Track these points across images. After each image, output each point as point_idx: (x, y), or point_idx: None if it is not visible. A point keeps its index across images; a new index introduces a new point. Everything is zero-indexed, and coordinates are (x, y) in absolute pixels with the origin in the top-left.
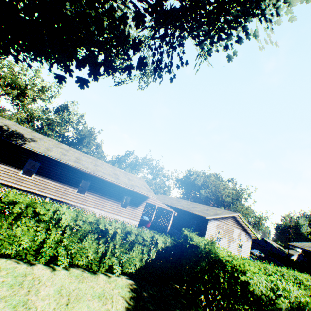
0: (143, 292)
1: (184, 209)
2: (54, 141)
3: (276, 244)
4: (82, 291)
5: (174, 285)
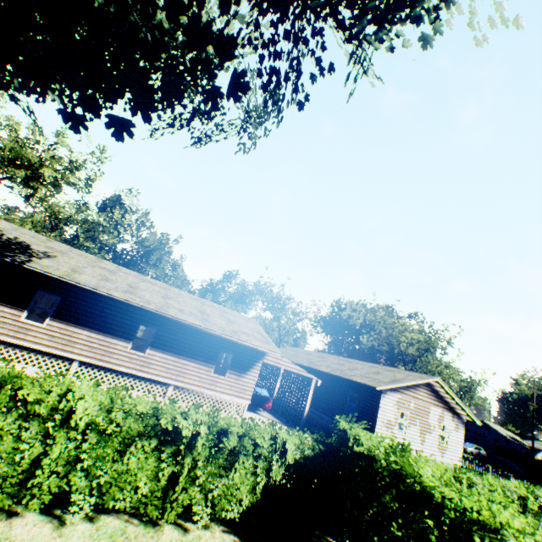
0: None
1: (334, 372)
2: (89, 255)
3: (506, 430)
4: None
5: (325, 537)
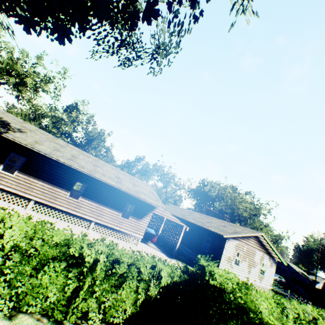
0: None
1: (198, 223)
2: (49, 135)
3: (298, 268)
4: None
5: None
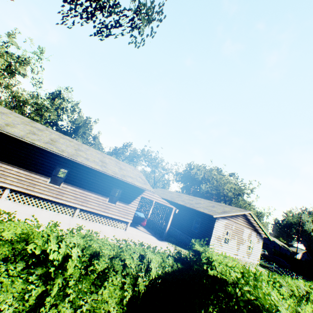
0: None
1: (187, 205)
2: (25, 118)
3: (280, 241)
4: None
5: None
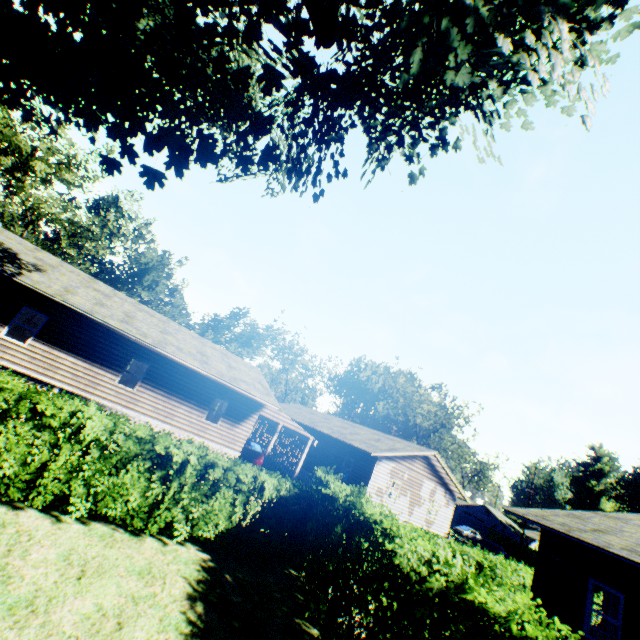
0: (226, 574)
1: (335, 434)
2: (81, 273)
3: (506, 517)
4: (109, 561)
5: (288, 569)
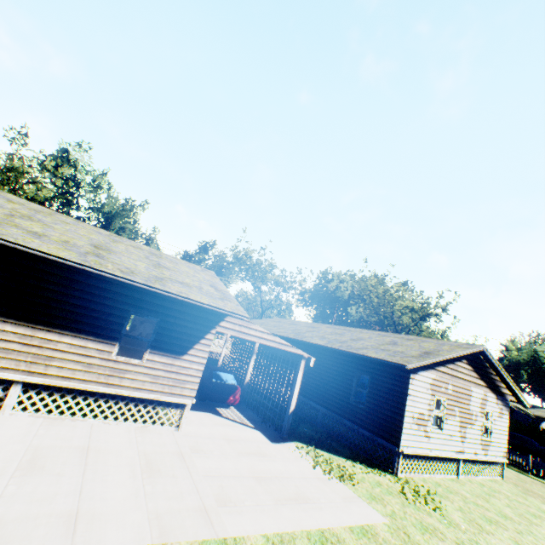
0: None
1: (333, 345)
2: None
3: None
4: None
5: None
